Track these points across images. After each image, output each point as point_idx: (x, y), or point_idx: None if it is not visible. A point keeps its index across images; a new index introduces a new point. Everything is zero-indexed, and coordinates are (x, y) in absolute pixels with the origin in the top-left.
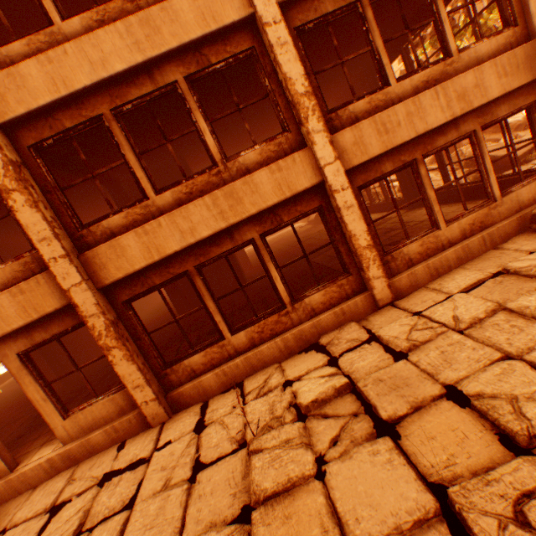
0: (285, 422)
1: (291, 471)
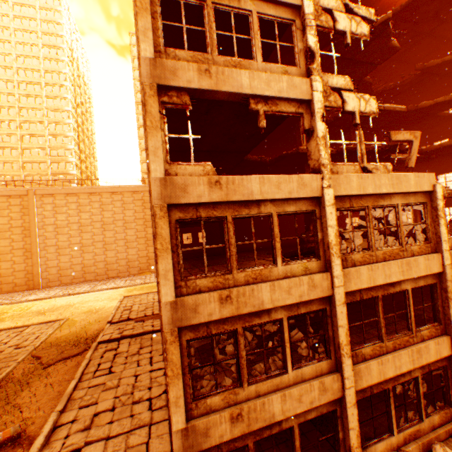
0: (135, 389)
1: (119, 391)
